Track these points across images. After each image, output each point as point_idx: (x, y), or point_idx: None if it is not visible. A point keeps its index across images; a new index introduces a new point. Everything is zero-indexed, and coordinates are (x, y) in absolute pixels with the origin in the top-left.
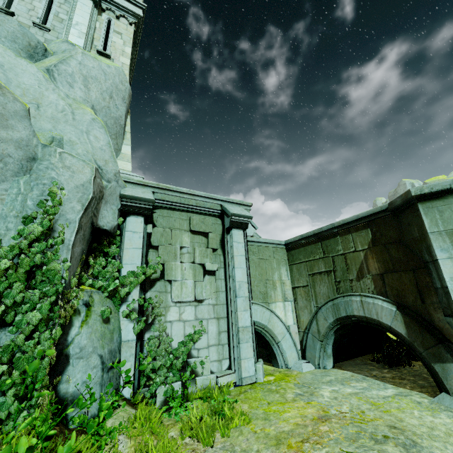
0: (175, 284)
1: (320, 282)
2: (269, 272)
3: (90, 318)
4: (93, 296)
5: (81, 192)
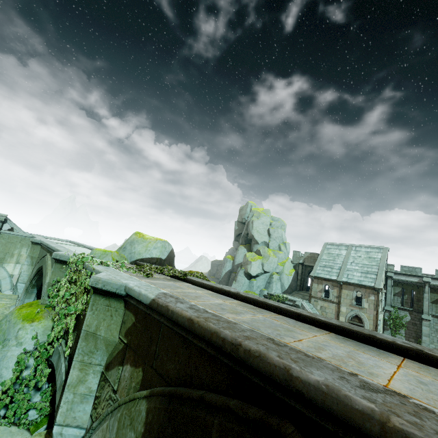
0: None
1: None
2: (12, 249)
3: None
4: None
5: None
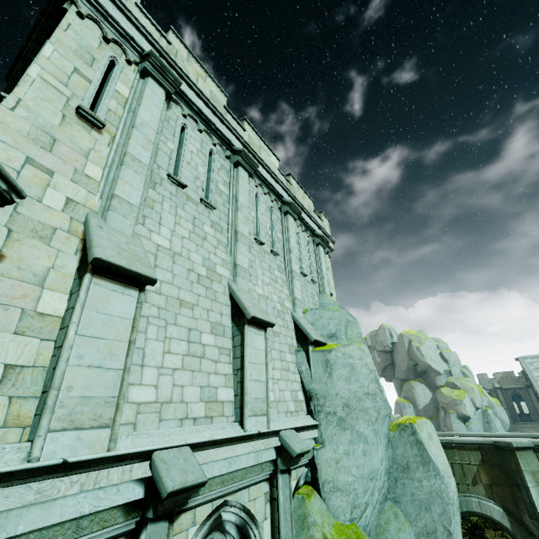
0: None
1: None
2: None
3: None
4: None
5: None
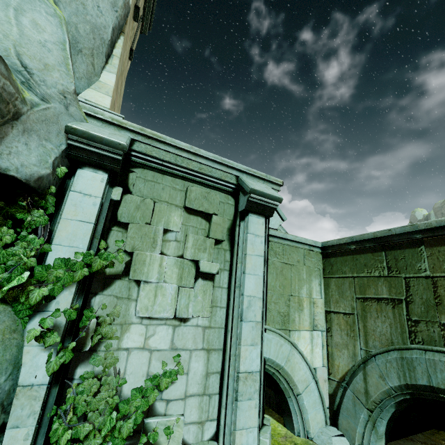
0: (145, 288)
1: (377, 313)
2: (295, 285)
3: None
4: None
5: None
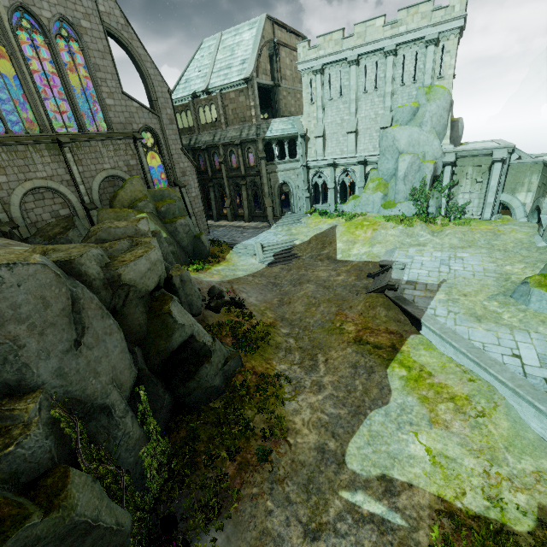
0: (462, 187)
1: (542, 188)
2: (521, 178)
3: (433, 199)
4: (434, 193)
5: (430, 172)
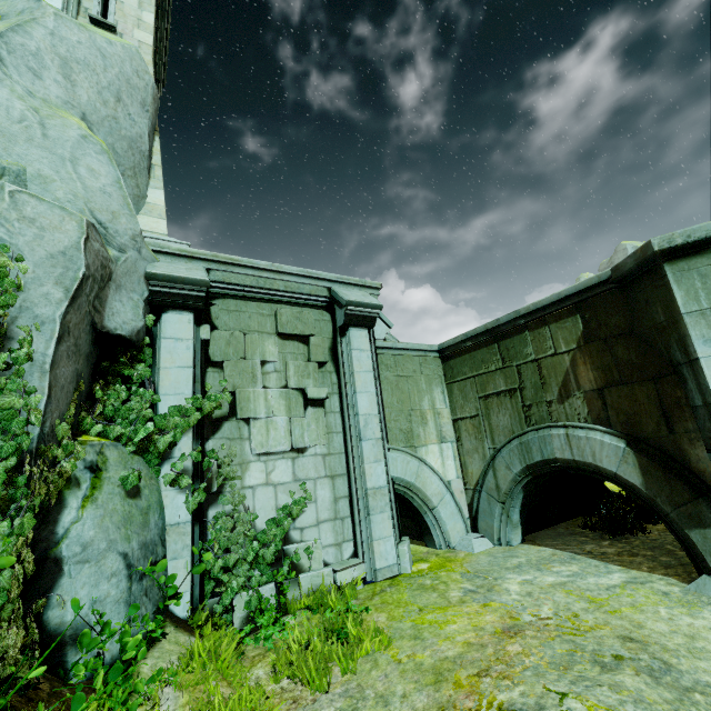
0: (255, 425)
1: (498, 408)
2: (414, 398)
3: (101, 491)
4: (105, 452)
5: (60, 265)
